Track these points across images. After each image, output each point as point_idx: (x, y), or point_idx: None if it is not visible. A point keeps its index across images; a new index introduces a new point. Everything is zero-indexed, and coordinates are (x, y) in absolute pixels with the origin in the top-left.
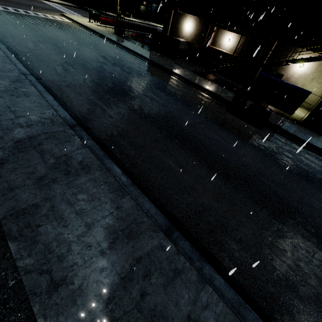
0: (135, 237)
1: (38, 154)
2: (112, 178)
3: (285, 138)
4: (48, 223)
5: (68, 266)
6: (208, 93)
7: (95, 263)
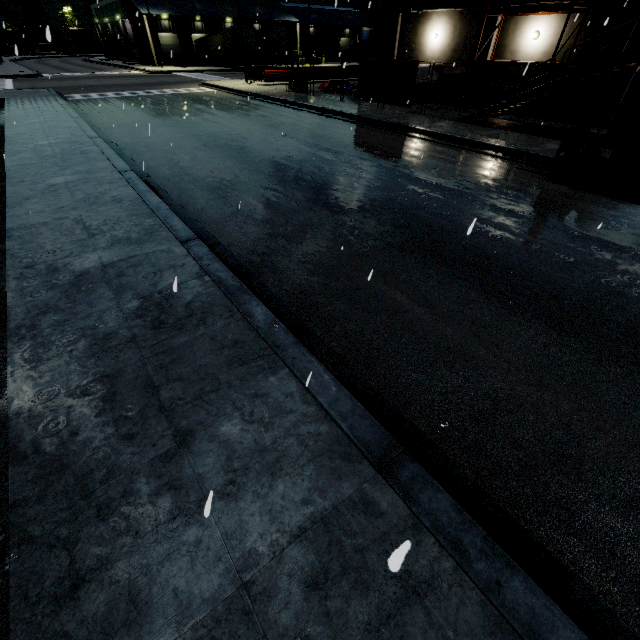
0: (291, 470)
1: (112, 294)
2: (251, 332)
3: None
4: (97, 427)
5: (115, 534)
6: (492, 152)
7: (181, 533)
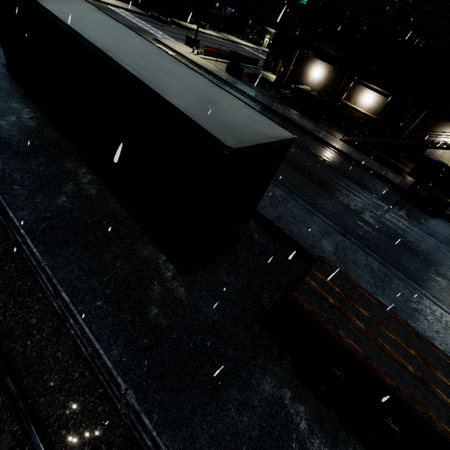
0: None
1: (355, 265)
2: (405, 283)
3: None
4: (409, 318)
5: (440, 343)
6: (372, 173)
7: (448, 342)
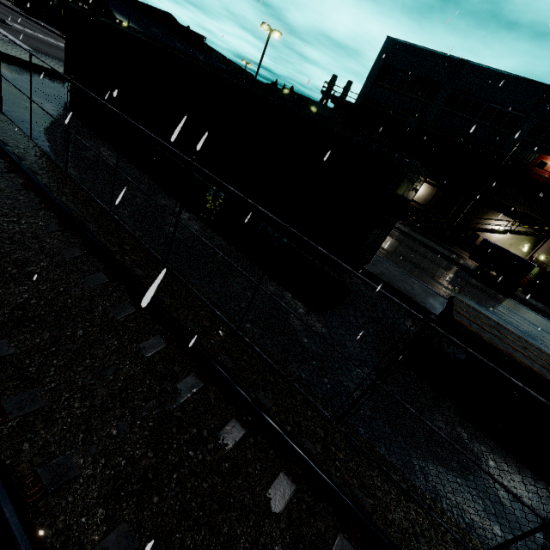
0: None
1: None
2: None
3: (531, 310)
4: None
5: None
6: (437, 253)
7: None
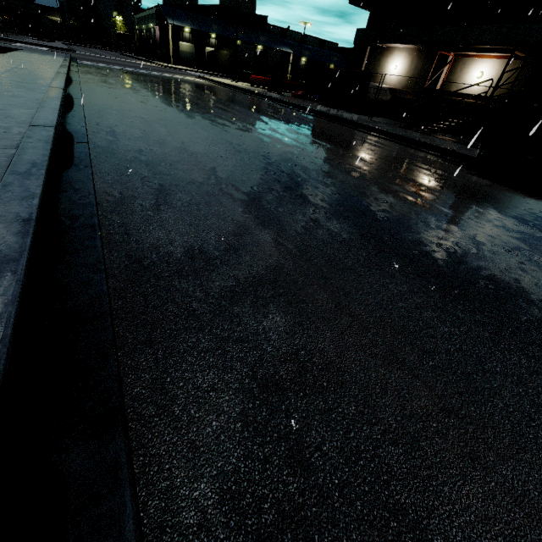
0: None
1: None
2: None
3: None
4: None
5: None
6: (423, 148)
7: None
